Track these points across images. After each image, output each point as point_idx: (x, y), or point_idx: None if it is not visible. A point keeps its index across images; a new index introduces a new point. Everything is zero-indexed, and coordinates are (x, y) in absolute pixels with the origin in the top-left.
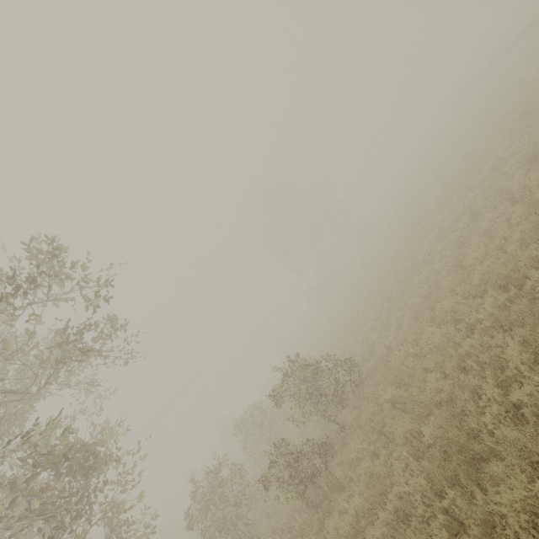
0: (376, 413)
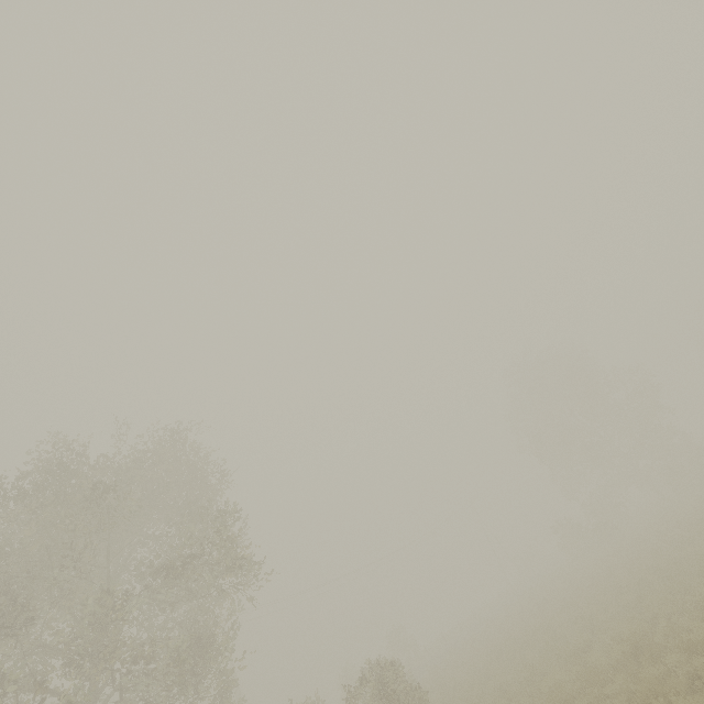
0: None
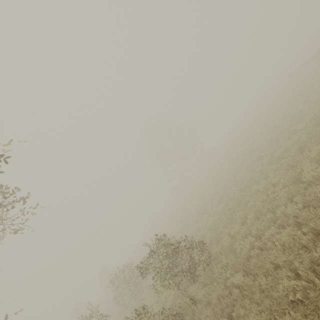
0: (225, 295)
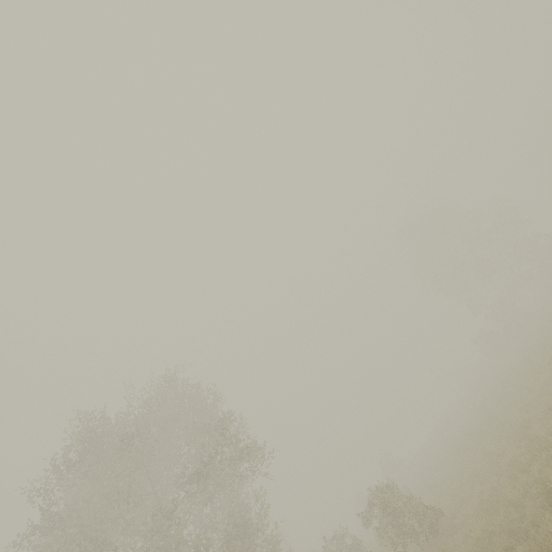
0: None
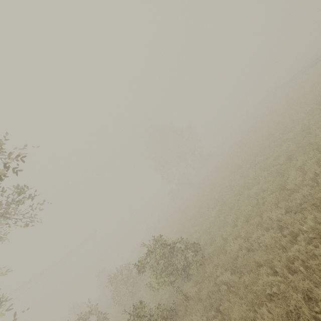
0: (214, 291)
